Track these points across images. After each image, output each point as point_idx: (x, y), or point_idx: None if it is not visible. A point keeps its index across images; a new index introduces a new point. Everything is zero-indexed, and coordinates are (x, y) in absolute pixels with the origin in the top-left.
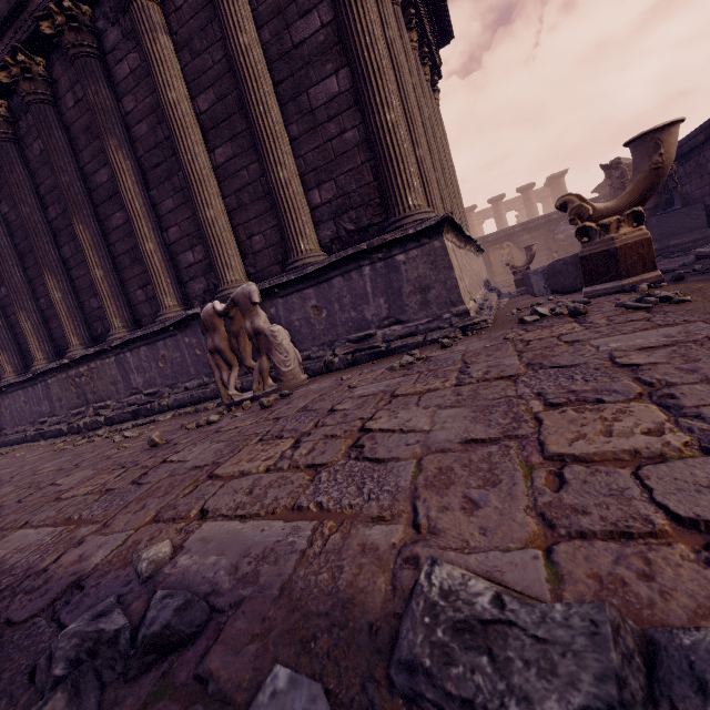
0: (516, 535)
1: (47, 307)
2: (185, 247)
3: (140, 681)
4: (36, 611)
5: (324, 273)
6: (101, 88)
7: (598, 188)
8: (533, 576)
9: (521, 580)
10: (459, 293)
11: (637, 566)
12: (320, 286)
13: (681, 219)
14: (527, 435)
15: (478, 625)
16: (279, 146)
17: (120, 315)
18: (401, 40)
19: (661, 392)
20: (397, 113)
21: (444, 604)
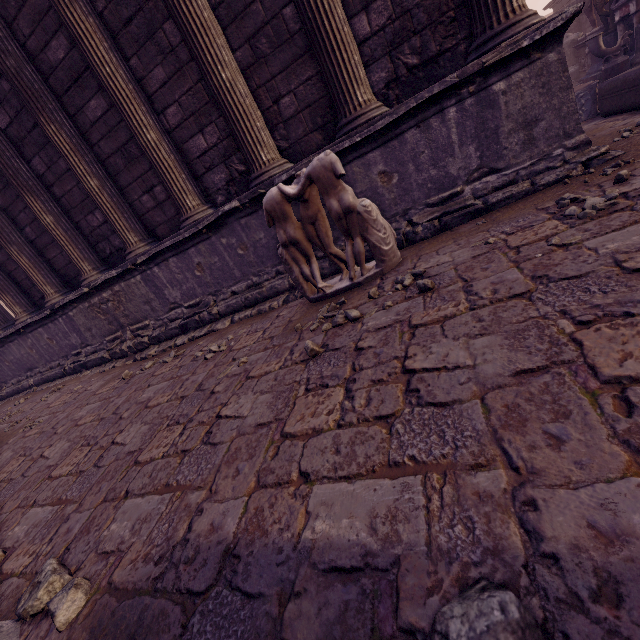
0: None
1: (36, 237)
2: (193, 131)
3: None
4: None
5: (394, 127)
6: None
7: (554, 0)
8: None
9: None
10: (577, 119)
11: None
12: (387, 146)
13: None
14: None
15: None
16: None
17: (132, 228)
18: None
19: None
20: None
21: None
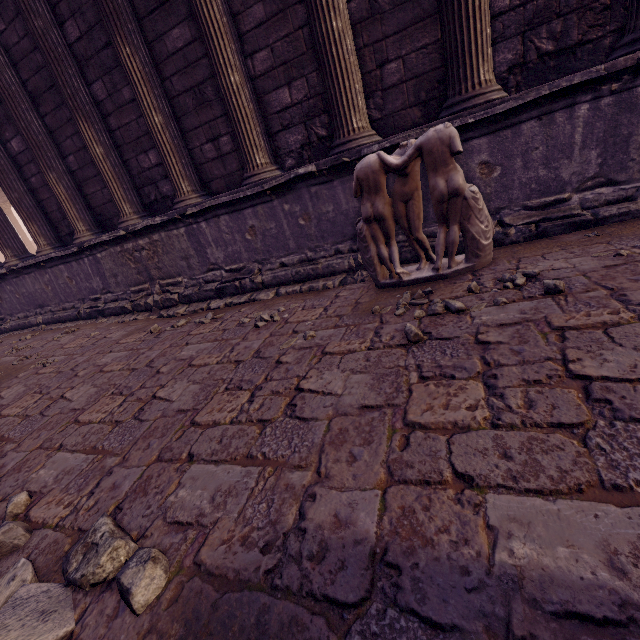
0: None
1: (78, 167)
2: (279, 82)
3: None
4: None
5: (514, 114)
6: None
7: None
8: None
9: None
10: None
11: None
12: (498, 134)
13: None
14: None
15: None
16: None
17: (187, 176)
18: None
19: None
20: None
21: None
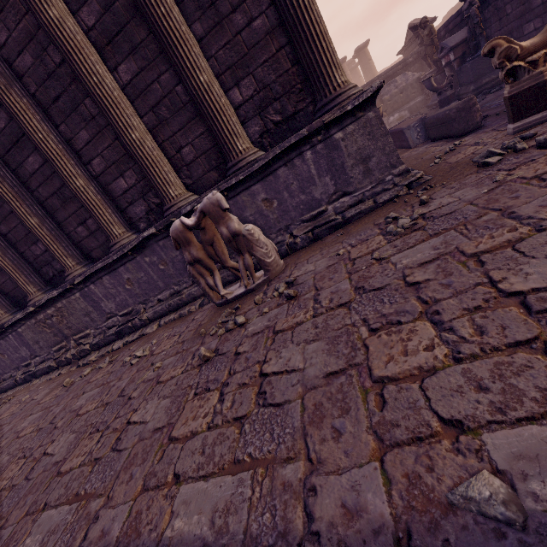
0: None
1: None
2: (115, 175)
3: None
4: None
5: (268, 167)
6: None
7: (402, 49)
8: None
9: None
10: (397, 155)
11: None
12: (265, 180)
13: (489, 59)
14: None
15: None
16: (191, 49)
17: (70, 255)
18: None
19: None
20: None
21: None
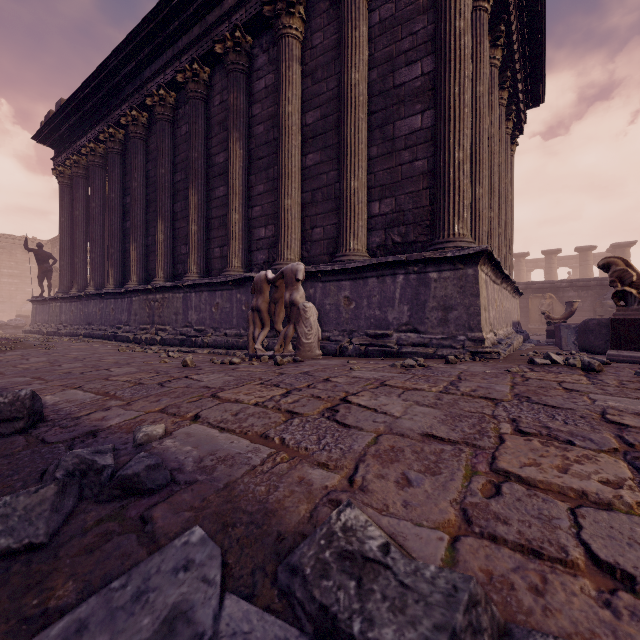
0: (433, 517)
1: (151, 244)
2: (261, 224)
3: (105, 505)
4: (61, 440)
5: (363, 271)
6: (241, 95)
7: None
8: (431, 551)
9: (419, 551)
10: (479, 320)
11: (532, 580)
12: (356, 281)
13: None
14: (484, 447)
15: (360, 558)
16: (357, 161)
17: (198, 263)
18: (490, 96)
19: (639, 454)
20: (466, 153)
21: (341, 535)
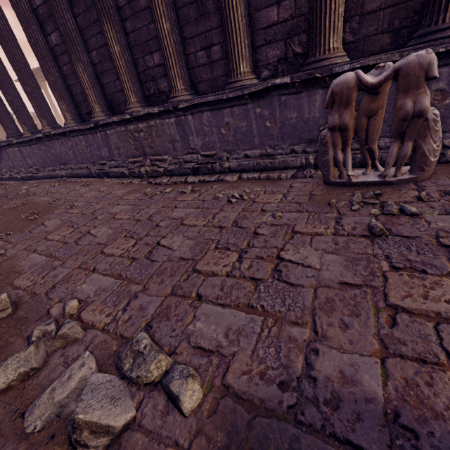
0: None
1: (98, 61)
2: (270, 1)
3: None
4: None
5: None
6: None
7: None
8: None
9: None
10: None
11: None
12: None
13: None
14: None
15: None
16: None
17: (182, 77)
18: None
19: None
20: None
21: None
